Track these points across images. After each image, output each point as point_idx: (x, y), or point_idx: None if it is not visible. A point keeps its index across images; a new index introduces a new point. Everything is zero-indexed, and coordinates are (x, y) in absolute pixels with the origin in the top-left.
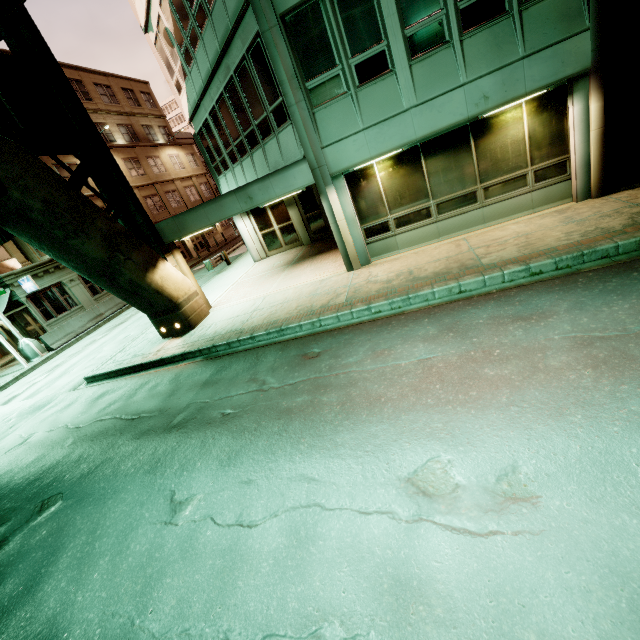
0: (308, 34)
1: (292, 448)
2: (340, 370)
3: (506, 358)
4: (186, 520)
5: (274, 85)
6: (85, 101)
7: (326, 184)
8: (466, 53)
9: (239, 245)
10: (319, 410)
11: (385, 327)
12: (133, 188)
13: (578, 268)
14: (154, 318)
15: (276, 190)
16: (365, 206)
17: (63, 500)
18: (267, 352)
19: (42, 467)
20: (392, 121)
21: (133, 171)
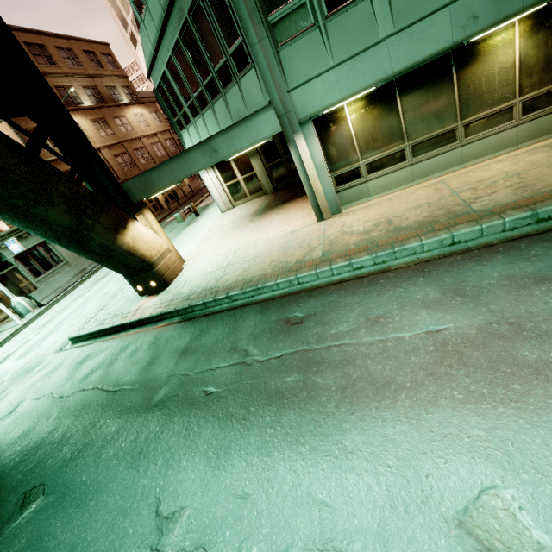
0: None
1: (291, 450)
2: (331, 342)
3: (546, 335)
4: (175, 548)
5: (233, 23)
6: (49, 65)
7: (294, 131)
8: None
9: (206, 196)
10: (315, 396)
11: (373, 287)
12: (103, 148)
13: None
14: (130, 278)
15: (241, 141)
16: (335, 152)
17: (44, 495)
18: (245, 315)
19: (27, 446)
20: (366, 54)
21: (102, 131)
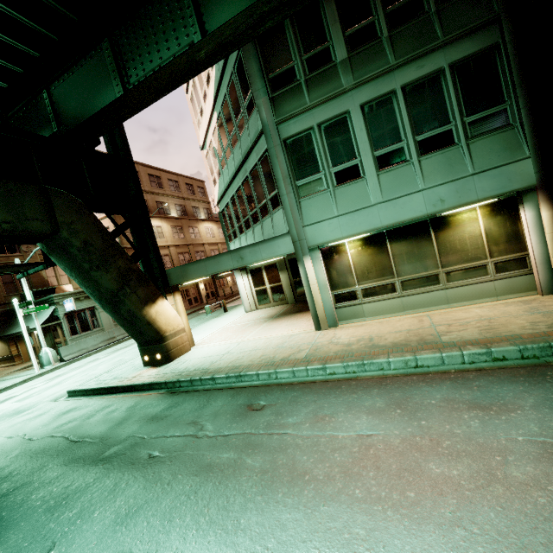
0: (301, 151)
1: (192, 518)
2: (276, 429)
3: (456, 453)
4: None
5: (273, 181)
6: (158, 188)
7: (304, 254)
8: (423, 169)
9: (238, 297)
10: (238, 474)
11: (334, 390)
12: (172, 246)
13: (547, 360)
14: (142, 346)
15: (263, 254)
16: (336, 275)
17: None
18: (219, 395)
19: None
20: (361, 212)
21: (176, 234)
